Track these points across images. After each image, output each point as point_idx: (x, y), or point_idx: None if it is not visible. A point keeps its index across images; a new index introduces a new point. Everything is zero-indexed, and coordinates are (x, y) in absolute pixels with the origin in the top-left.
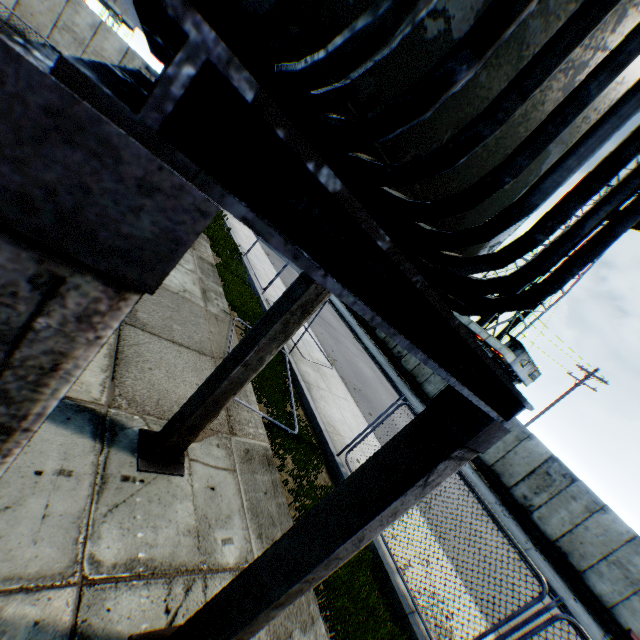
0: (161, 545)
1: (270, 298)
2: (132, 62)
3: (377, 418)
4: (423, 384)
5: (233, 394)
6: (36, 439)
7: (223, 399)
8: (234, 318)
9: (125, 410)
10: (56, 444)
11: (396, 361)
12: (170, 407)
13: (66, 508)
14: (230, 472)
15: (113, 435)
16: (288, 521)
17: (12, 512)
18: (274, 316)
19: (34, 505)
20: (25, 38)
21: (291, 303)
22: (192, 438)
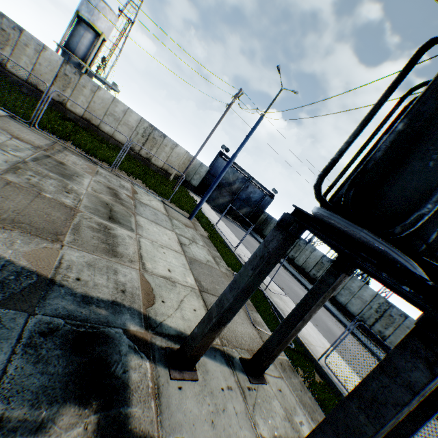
0: (279, 427)
1: (238, 252)
2: (143, 124)
3: (341, 333)
4: (336, 296)
5: (294, 335)
6: (211, 370)
7: (290, 339)
8: (233, 273)
9: (228, 346)
10: (218, 371)
11: (313, 281)
12: (241, 340)
13: (239, 408)
14: (281, 378)
15: (232, 362)
16: (318, 408)
17: (226, 411)
18: (317, 293)
19: (230, 407)
20: (90, 122)
21: (327, 287)
22: (271, 361)
